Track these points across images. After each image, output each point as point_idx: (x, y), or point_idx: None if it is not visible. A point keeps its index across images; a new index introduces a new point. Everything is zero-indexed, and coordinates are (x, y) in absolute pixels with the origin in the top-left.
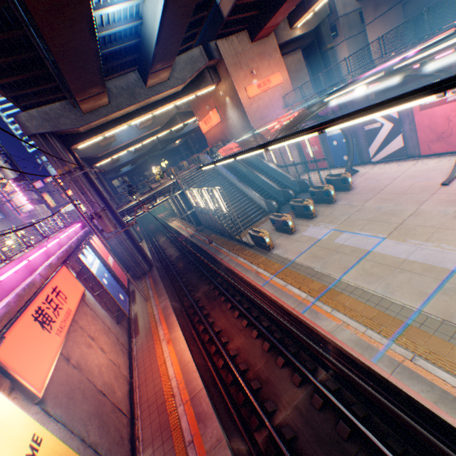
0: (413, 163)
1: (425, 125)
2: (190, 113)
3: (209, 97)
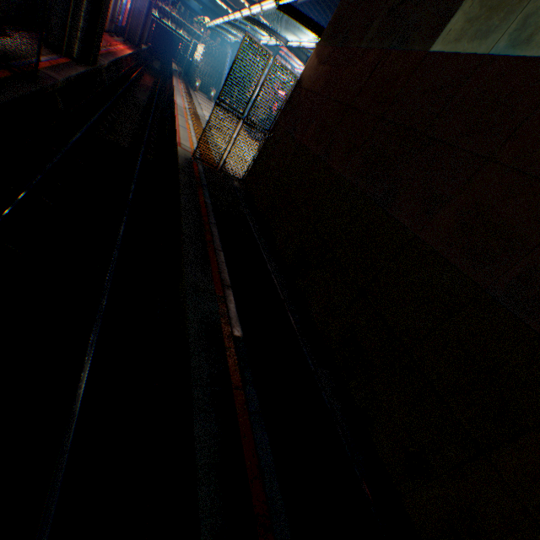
0: None
1: None
2: None
3: None
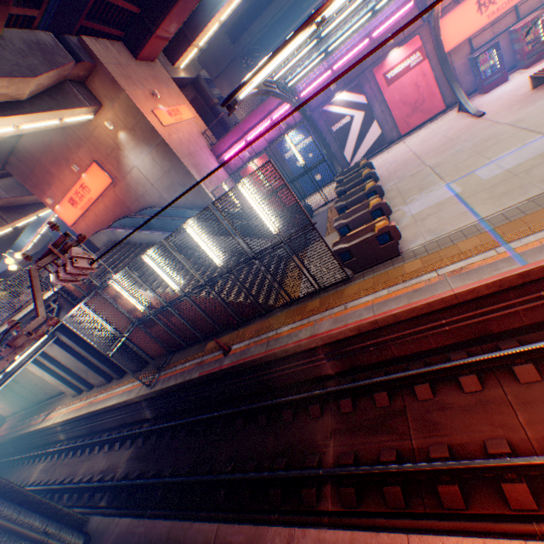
0: (401, 143)
1: (397, 101)
2: (23, 207)
3: (75, 149)
